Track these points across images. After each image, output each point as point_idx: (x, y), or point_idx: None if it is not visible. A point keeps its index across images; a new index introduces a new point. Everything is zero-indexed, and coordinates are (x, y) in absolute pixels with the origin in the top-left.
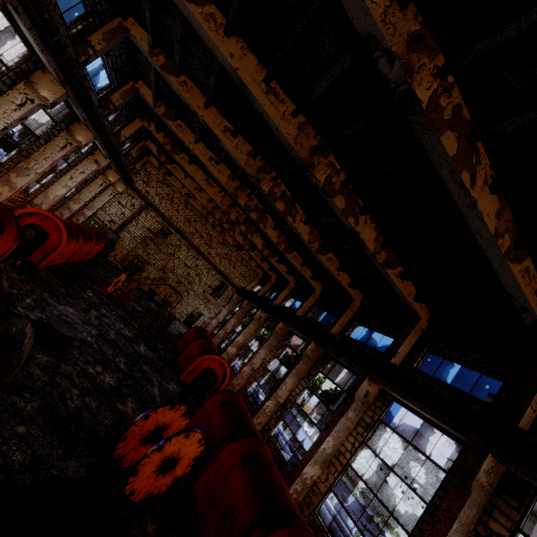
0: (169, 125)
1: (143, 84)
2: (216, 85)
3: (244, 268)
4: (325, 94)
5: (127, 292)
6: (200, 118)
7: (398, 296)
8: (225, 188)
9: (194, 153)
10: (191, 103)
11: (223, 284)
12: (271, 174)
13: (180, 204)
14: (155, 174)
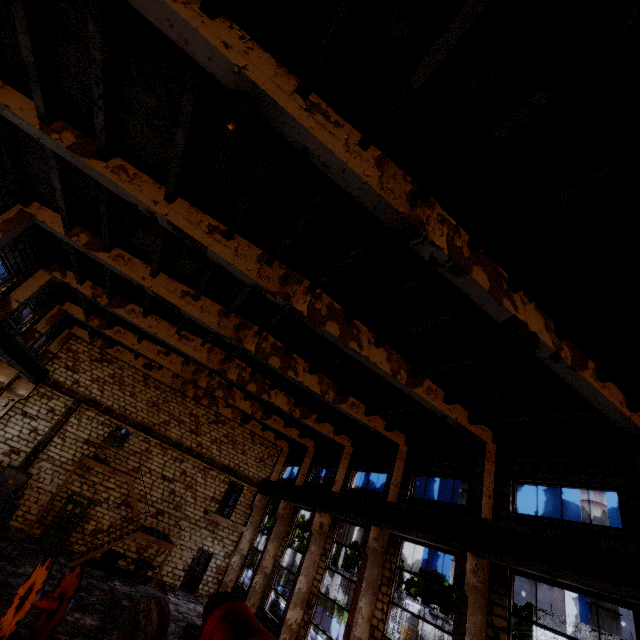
0: (101, 258)
1: (40, 206)
2: (186, 147)
3: (258, 446)
4: (431, 78)
5: (55, 607)
6: (160, 221)
7: (590, 412)
8: (217, 333)
9: (153, 291)
10: (140, 198)
11: (233, 485)
12: (303, 284)
13: (136, 383)
14: (86, 350)
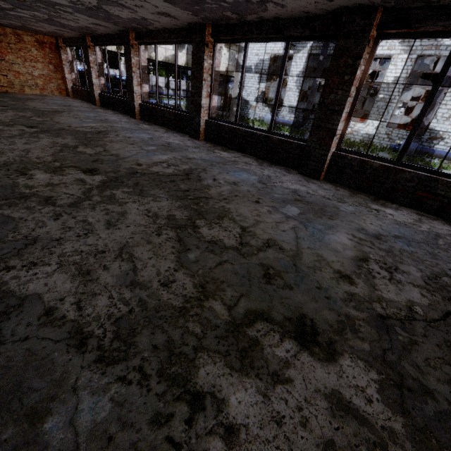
0: None
1: None
2: None
3: None
4: None
5: None
6: None
7: None
8: None
9: None
10: None
11: None
12: None
13: None
14: None
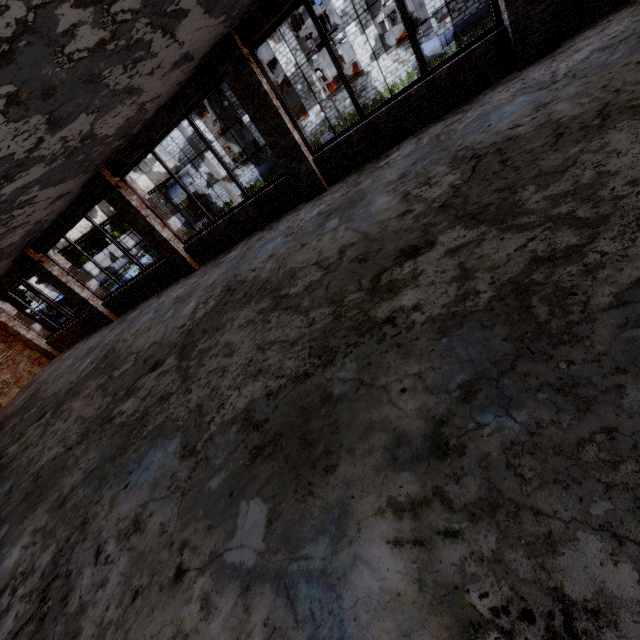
0: None
1: None
2: None
3: None
4: None
5: None
6: None
7: None
8: None
9: None
10: None
11: None
12: None
13: None
14: None
